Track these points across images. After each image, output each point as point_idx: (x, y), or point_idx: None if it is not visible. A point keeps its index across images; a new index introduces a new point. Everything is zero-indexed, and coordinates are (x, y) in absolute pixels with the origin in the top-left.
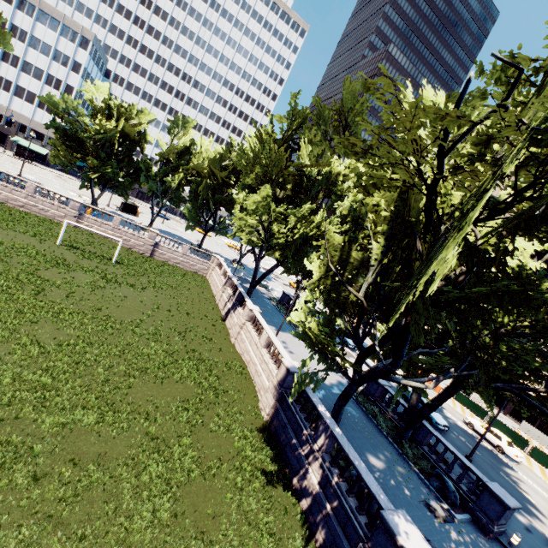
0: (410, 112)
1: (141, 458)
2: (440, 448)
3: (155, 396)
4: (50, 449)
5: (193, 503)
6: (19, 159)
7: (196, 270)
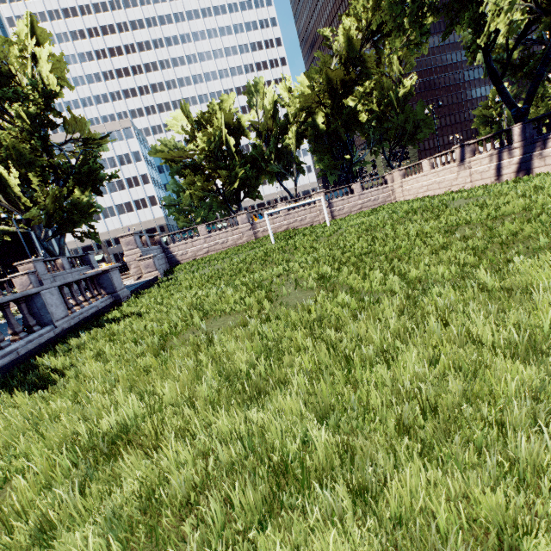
0: None
1: None
2: None
3: None
4: None
5: None
6: None
7: (381, 202)
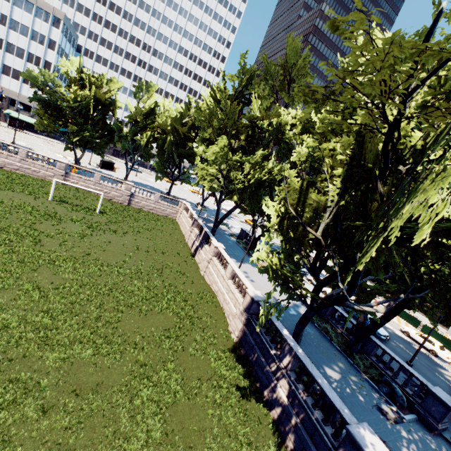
0: (381, 50)
1: (133, 384)
2: (384, 356)
3: (141, 328)
4: (54, 382)
5: (180, 421)
6: (12, 129)
7: (167, 214)
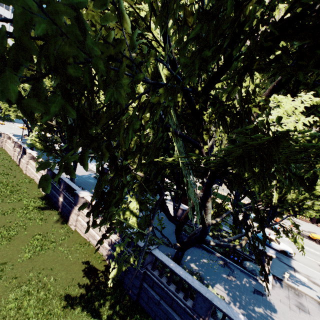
0: None
1: None
2: None
3: None
4: None
5: None
6: None
7: None
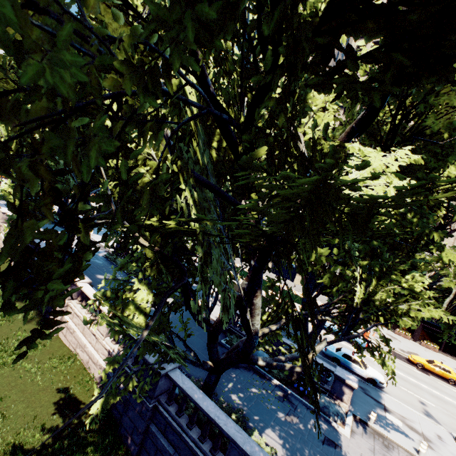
0: None
1: None
2: None
3: None
4: None
5: None
6: None
7: None
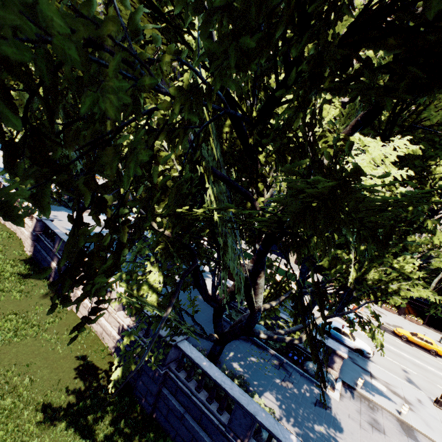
0: None
1: None
2: None
3: None
4: None
5: None
6: None
7: None
